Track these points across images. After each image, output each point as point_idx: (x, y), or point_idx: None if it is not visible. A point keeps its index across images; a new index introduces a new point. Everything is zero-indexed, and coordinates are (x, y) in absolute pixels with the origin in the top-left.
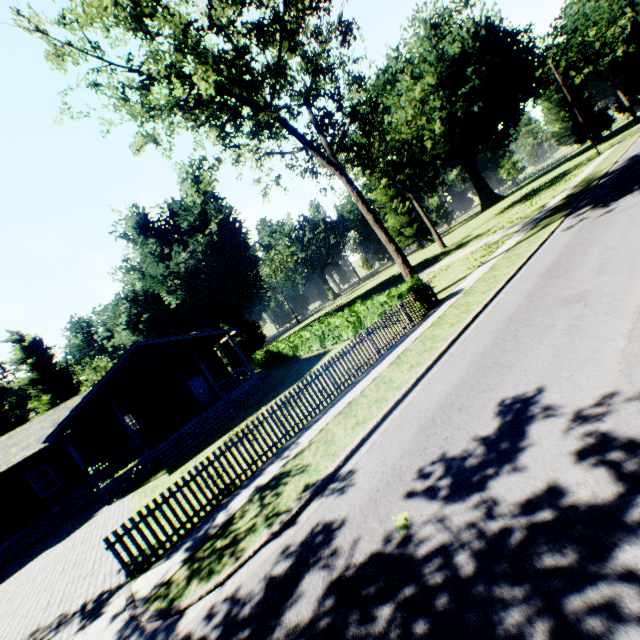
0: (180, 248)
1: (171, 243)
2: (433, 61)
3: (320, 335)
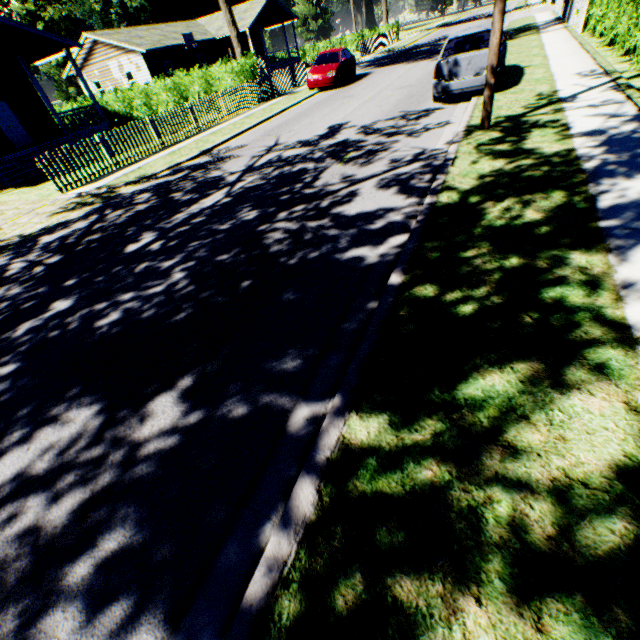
0: None
1: None
2: None
3: (331, 48)
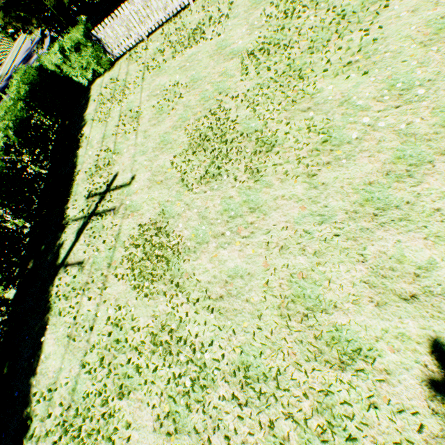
0: None
1: None
2: None
3: None
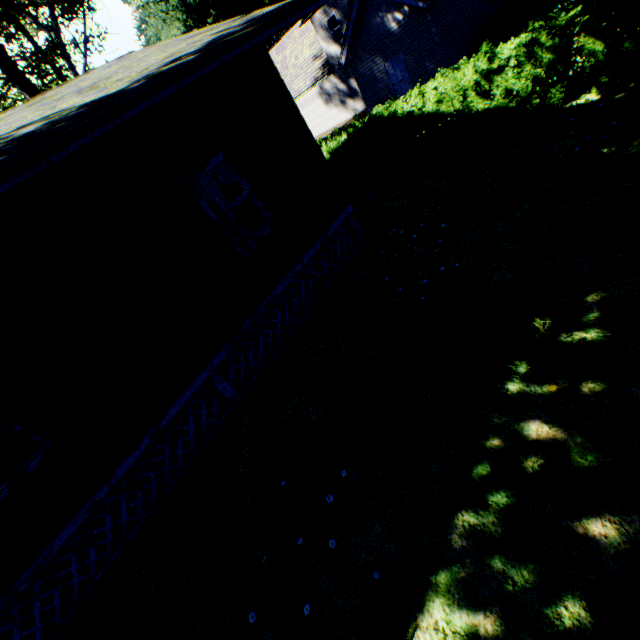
0: None
1: None
2: (178, 4)
3: None
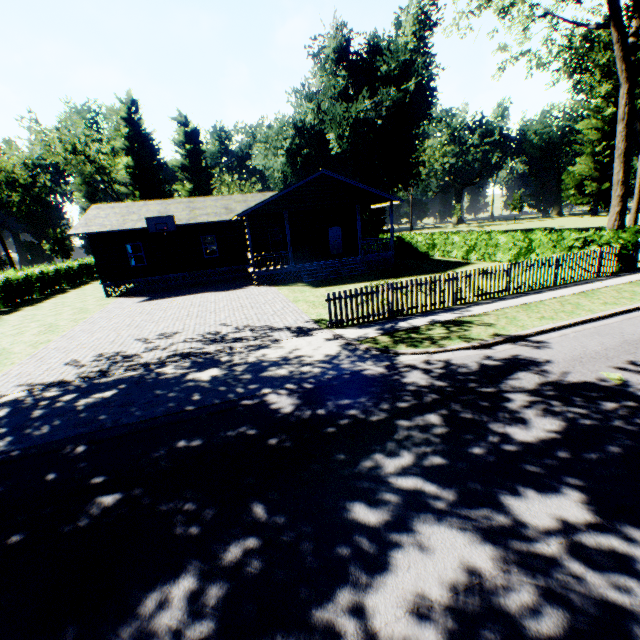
0: (367, 94)
1: (359, 85)
2: None
3: (470, 245)
